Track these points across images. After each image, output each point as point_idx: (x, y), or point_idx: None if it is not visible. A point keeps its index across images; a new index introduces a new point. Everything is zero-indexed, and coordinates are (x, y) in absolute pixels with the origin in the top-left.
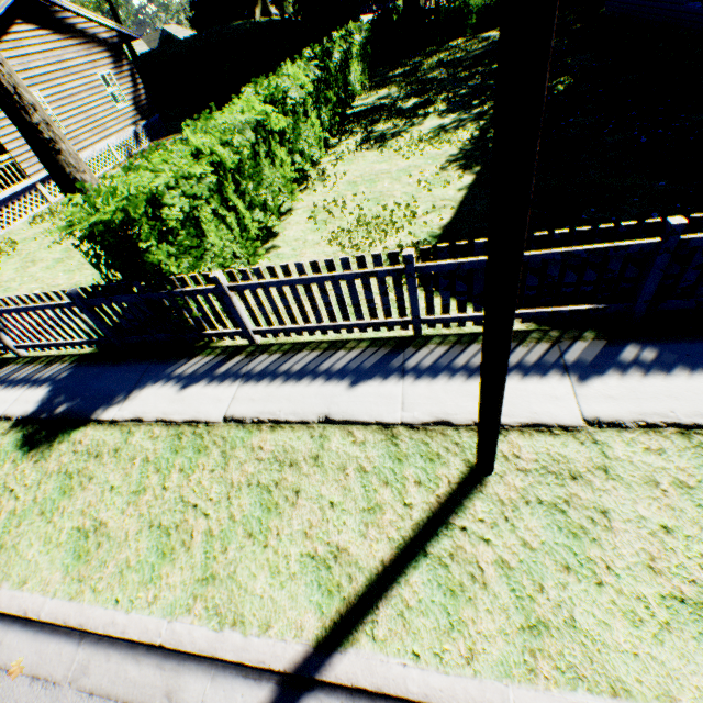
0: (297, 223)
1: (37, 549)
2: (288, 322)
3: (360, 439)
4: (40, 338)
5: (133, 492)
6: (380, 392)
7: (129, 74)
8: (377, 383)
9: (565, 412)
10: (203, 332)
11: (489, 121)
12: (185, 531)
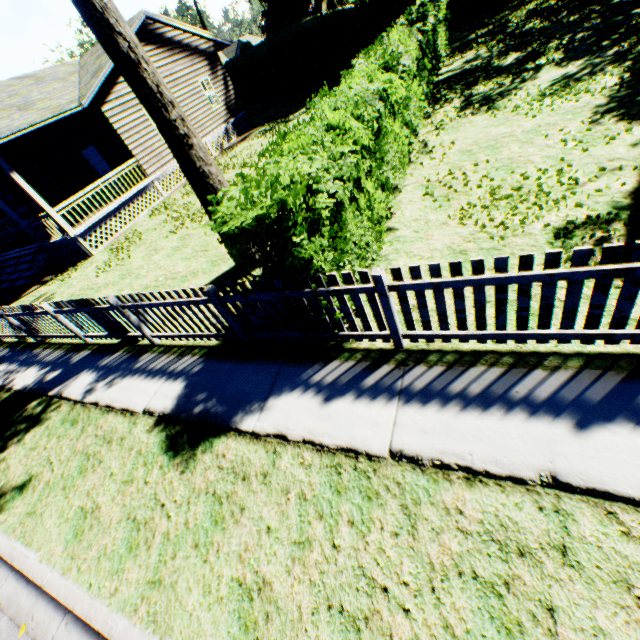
0: (409, 201)
1: (197, 599)
2: (436, 321)
3: (637, 532)
4: (172, 329)
5: (295, 543)
6: (639, 447)
7: (221, 78)
8: (625, 431)
9: None
10: (339, 332)
11: (639, 59)
12: (379, 630)
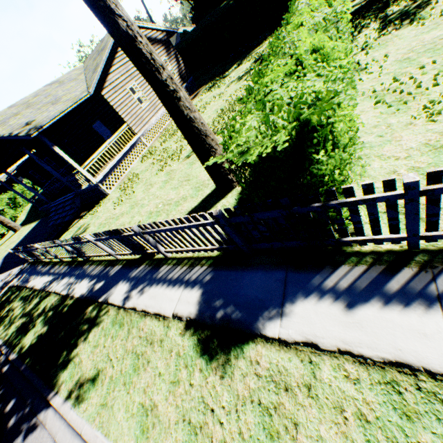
0: (360, 112)
1: None
2: None
3: None
4: (181, 246)
5: None
6: None
7: (174, 56)
8: None
9: None
10: (342, 238)
11: None
12: None
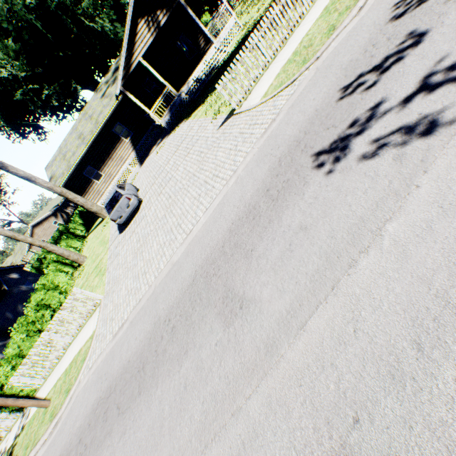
0: None
1: None
2: None
3: None
4: None
5: None
6: None
7: (60, 216)
8: None
9: None
10: None
11: None
12: None
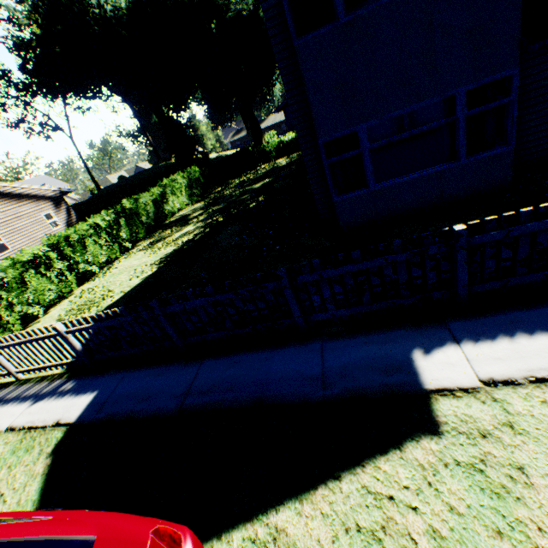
0: (64, 304)
1: None
2: None
3: None
4: None
5: None
6: None
7: (65, 210)
8: None
9: (7, 423)
10: None
11: (206, 228)
12: None
